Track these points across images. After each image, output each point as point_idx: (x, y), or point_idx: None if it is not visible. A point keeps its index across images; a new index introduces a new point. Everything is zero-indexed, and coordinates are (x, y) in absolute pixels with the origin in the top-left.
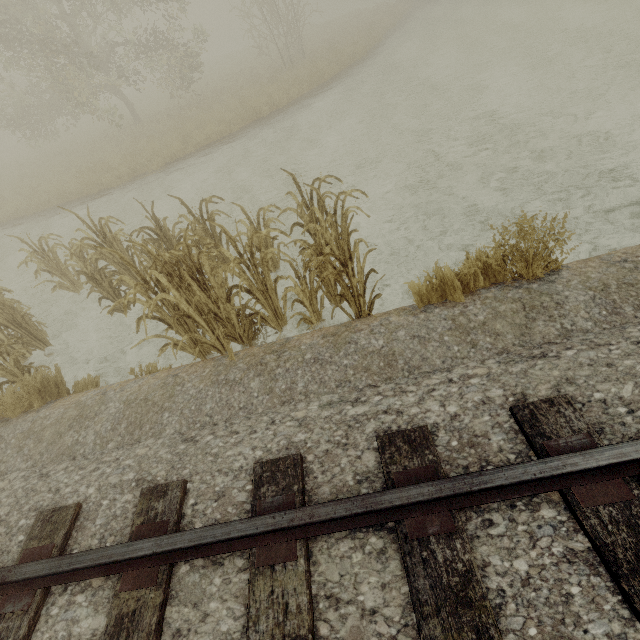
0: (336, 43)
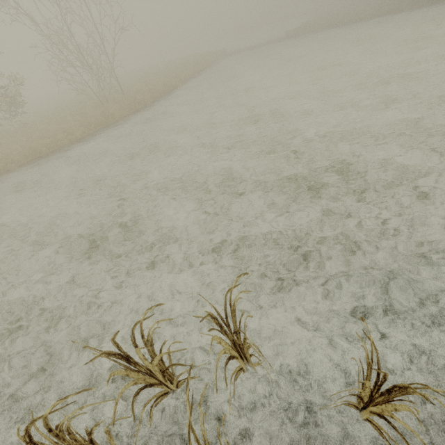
0: (149, 85)
